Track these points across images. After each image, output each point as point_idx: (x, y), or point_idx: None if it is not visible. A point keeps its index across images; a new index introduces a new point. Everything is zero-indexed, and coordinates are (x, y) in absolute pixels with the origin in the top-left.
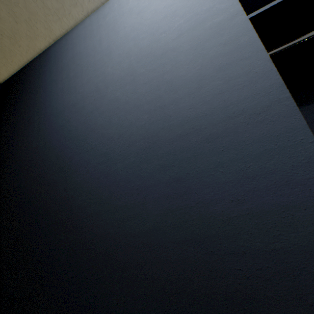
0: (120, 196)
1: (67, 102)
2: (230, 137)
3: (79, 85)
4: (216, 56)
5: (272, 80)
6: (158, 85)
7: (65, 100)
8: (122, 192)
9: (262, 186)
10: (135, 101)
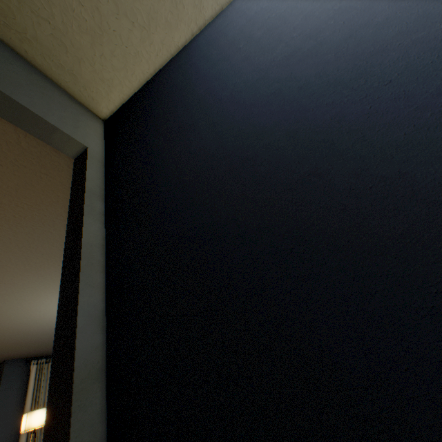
0: None
1: (267, 62)
2: None
3: (286, 32)
4: None
5: None
6: None
7: (262, 63)
8: None
9: None
10: None
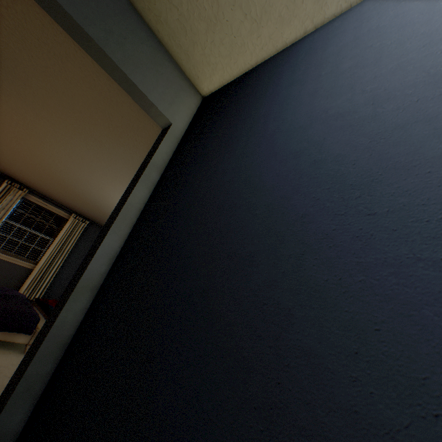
0: None
1: (321, 110)
2: None
3: (365, 78)
4: None
5: None
6: None
7: (318, 108)
8: None
9: None
10: None
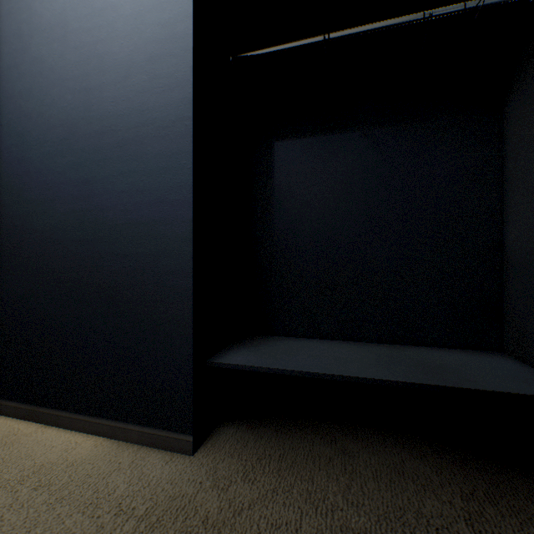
0: (31, 189)
1: None
2: (137, 146)
3: None
4: (152, 39)
5: (186, 93)
6: (89, 56)
7: None
8: (34, 184)
9: (146, 201)
10: (62, 72)
